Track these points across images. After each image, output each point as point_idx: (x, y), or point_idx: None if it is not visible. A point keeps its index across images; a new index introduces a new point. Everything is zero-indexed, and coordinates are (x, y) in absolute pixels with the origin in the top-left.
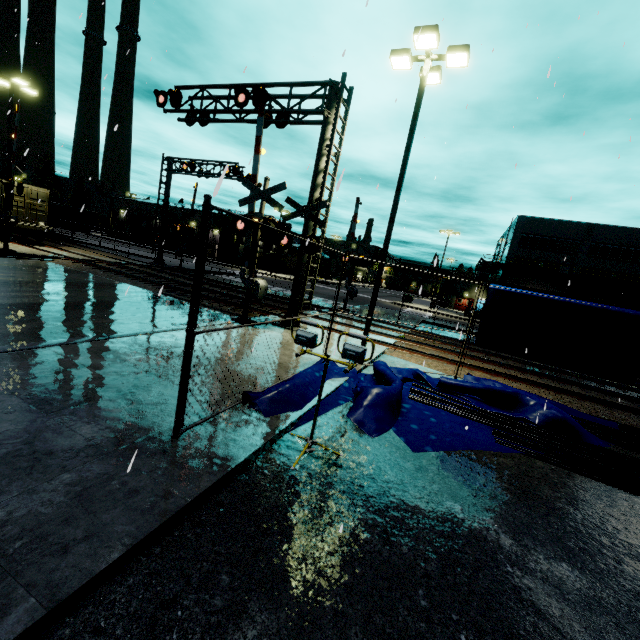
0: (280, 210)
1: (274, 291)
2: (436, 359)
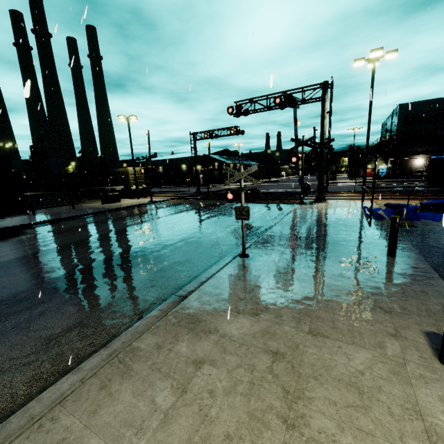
0: (314, 148)
1: (266, 192)
2: (401, 200)
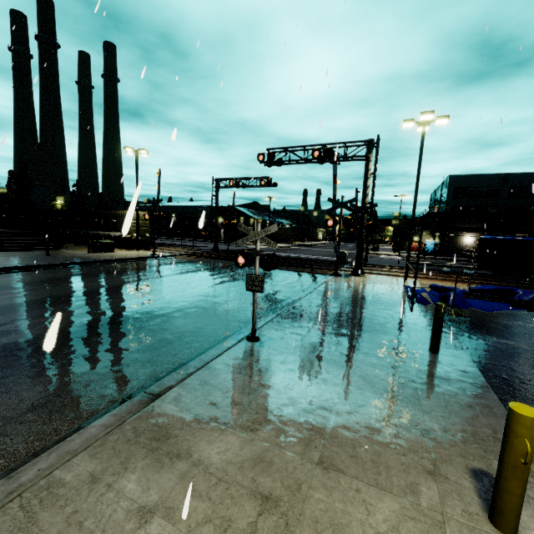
0: (354, 212)
1: (297, 257)
2: (448, 281)
